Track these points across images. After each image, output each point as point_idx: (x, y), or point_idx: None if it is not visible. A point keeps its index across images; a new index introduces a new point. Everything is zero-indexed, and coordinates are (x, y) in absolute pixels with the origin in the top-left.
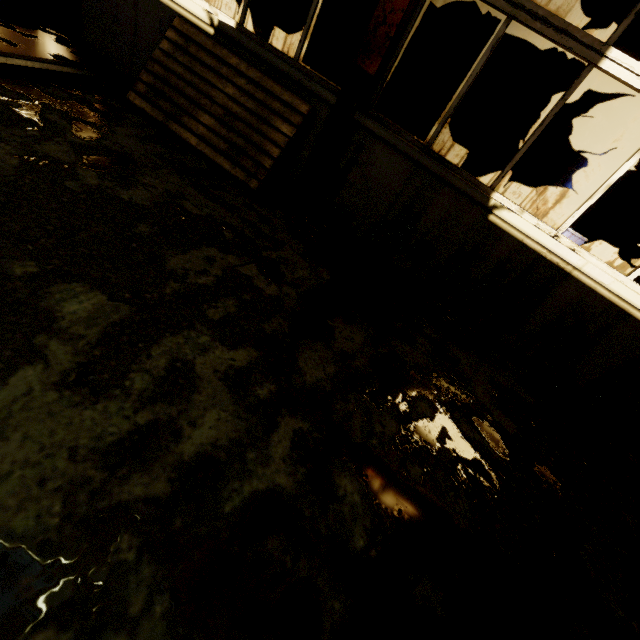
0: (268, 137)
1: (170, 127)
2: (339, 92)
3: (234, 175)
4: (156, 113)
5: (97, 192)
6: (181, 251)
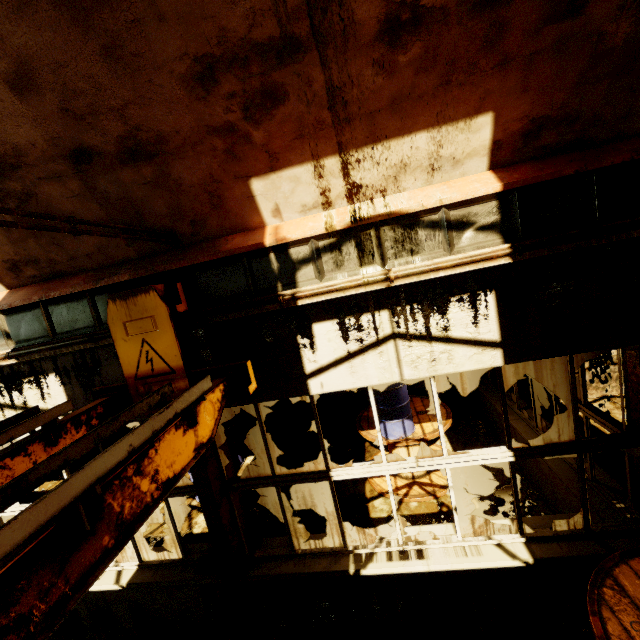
0: None
1: None
2: None
3: None
4: None
5: None
6: None
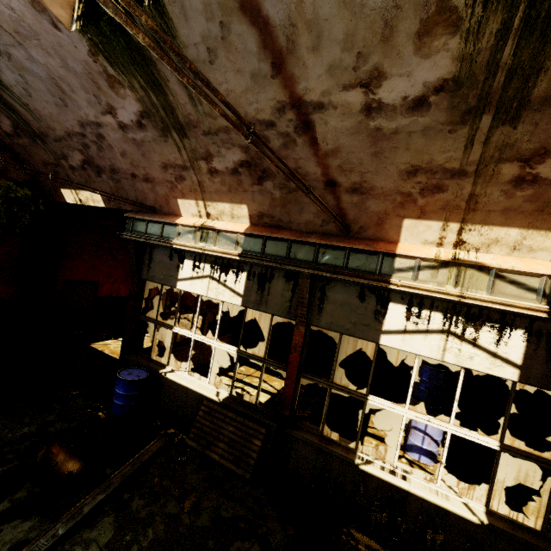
0: (250, 448)
1: (206, 453)
2: (277, 416)
3: (238, 472)
4: (199, 447)
5: (190, 528)
6: (226, 550)
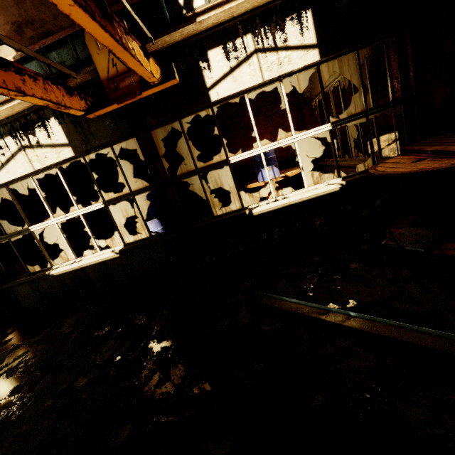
0: None
1: None
2: None
3: None
4: None
5: None
6: None
